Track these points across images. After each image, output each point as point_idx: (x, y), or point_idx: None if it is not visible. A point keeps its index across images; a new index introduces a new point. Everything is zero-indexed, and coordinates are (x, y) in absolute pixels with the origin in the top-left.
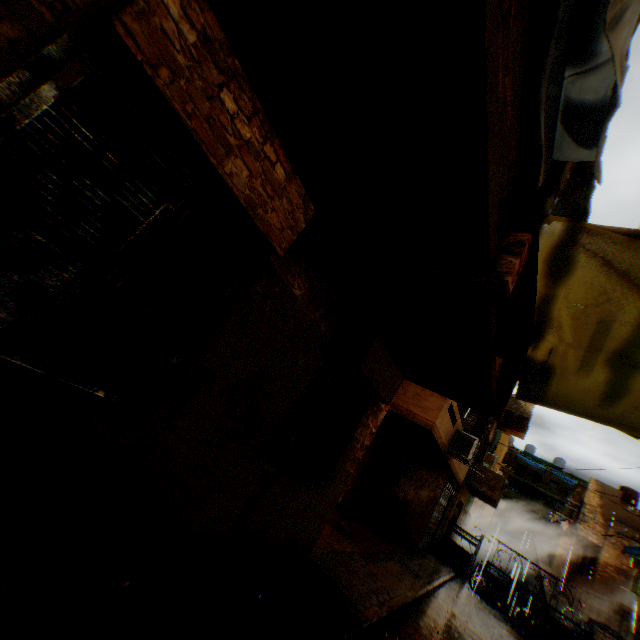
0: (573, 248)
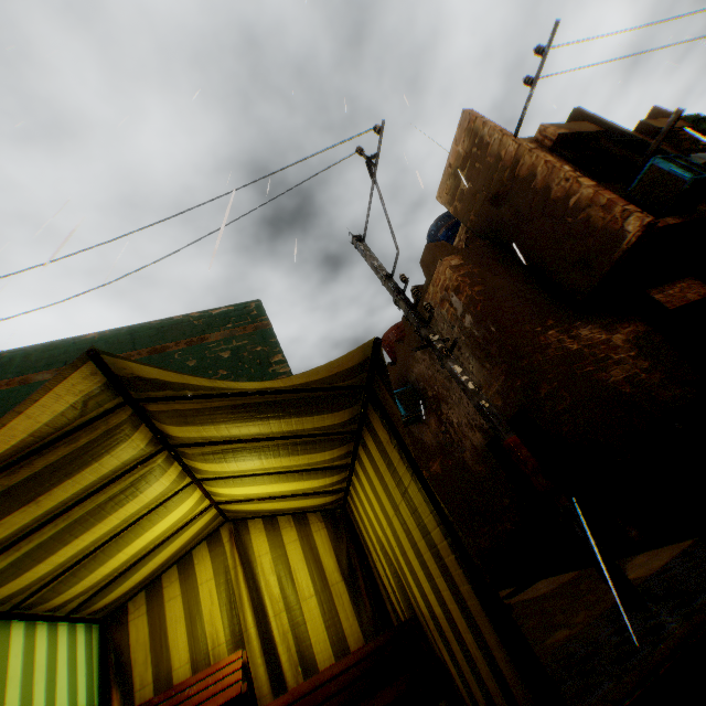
0: None
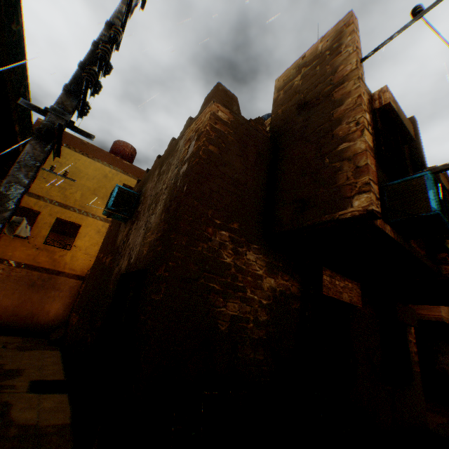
0: None
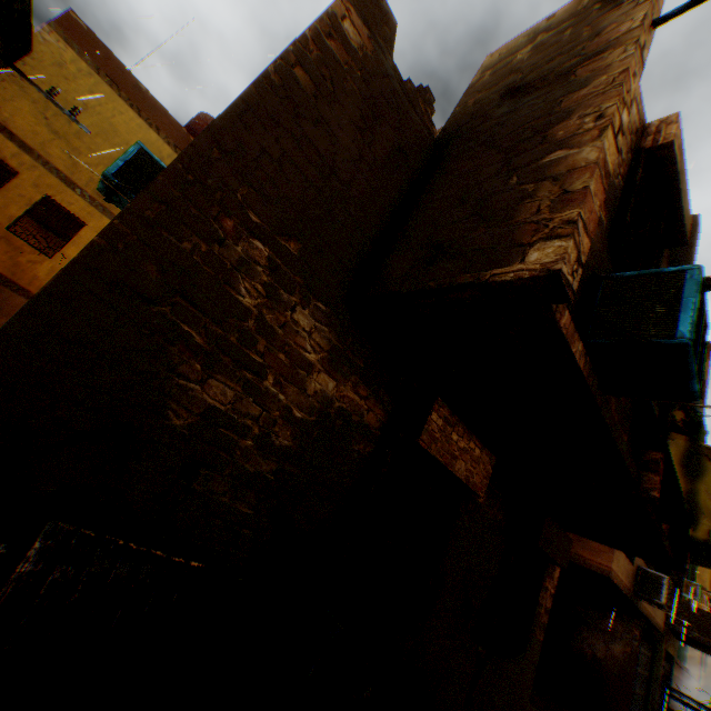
0: (697, 456)
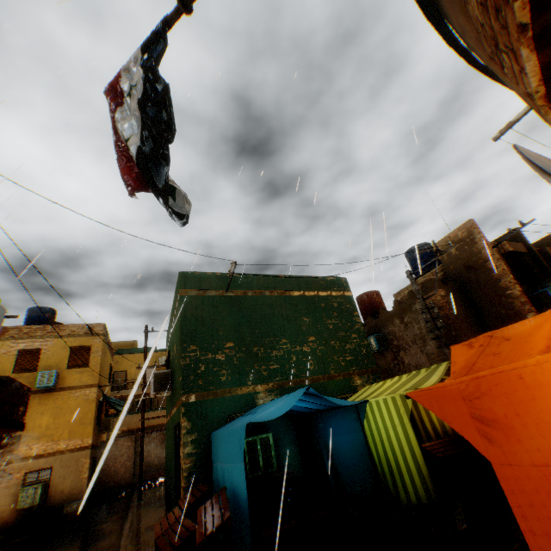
0: None
